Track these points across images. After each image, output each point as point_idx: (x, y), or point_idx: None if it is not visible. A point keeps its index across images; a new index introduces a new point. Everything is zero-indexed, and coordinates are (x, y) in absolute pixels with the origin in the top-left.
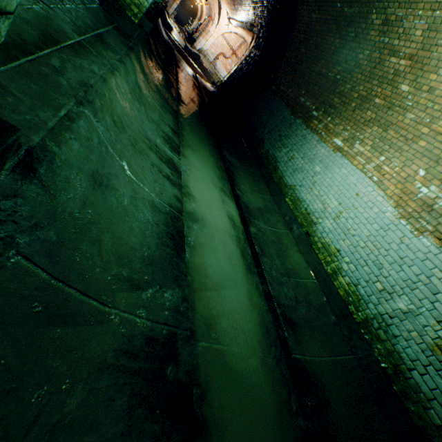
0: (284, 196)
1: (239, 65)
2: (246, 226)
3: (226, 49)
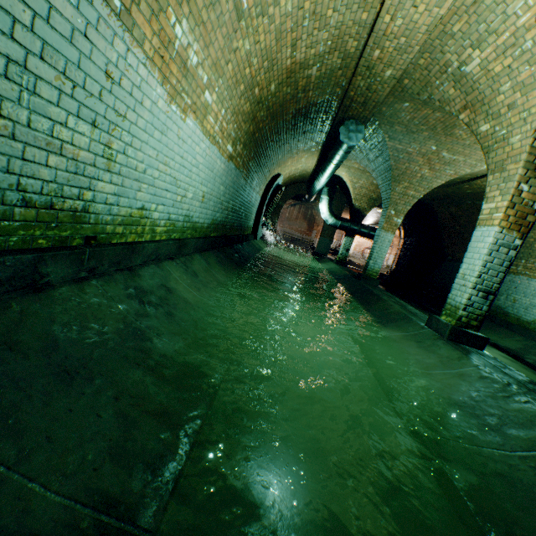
0: (533, 331)
1: (399, 253)
2: (521, 360)
3: (367, 243)
